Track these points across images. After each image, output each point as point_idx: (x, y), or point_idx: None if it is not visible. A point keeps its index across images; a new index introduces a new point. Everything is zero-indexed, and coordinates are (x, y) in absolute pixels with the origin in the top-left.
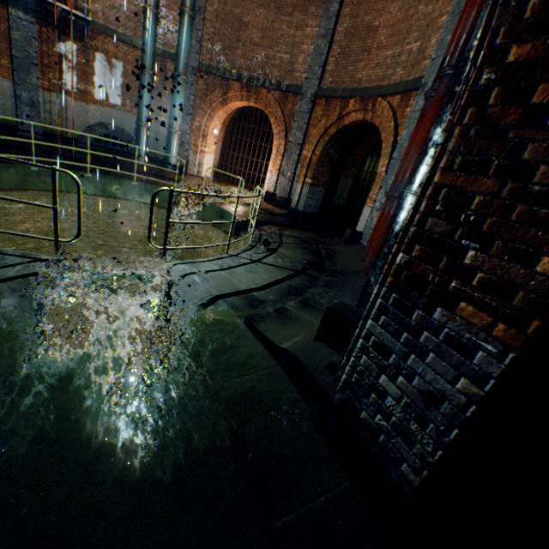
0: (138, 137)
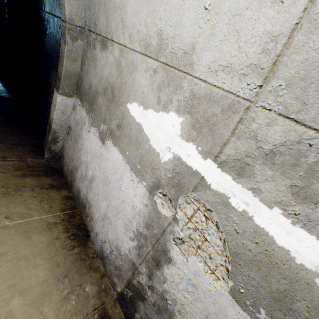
0: None
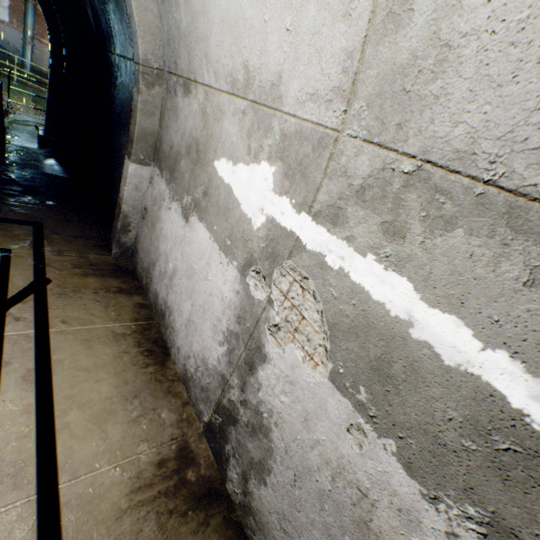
0: (24, 52)
